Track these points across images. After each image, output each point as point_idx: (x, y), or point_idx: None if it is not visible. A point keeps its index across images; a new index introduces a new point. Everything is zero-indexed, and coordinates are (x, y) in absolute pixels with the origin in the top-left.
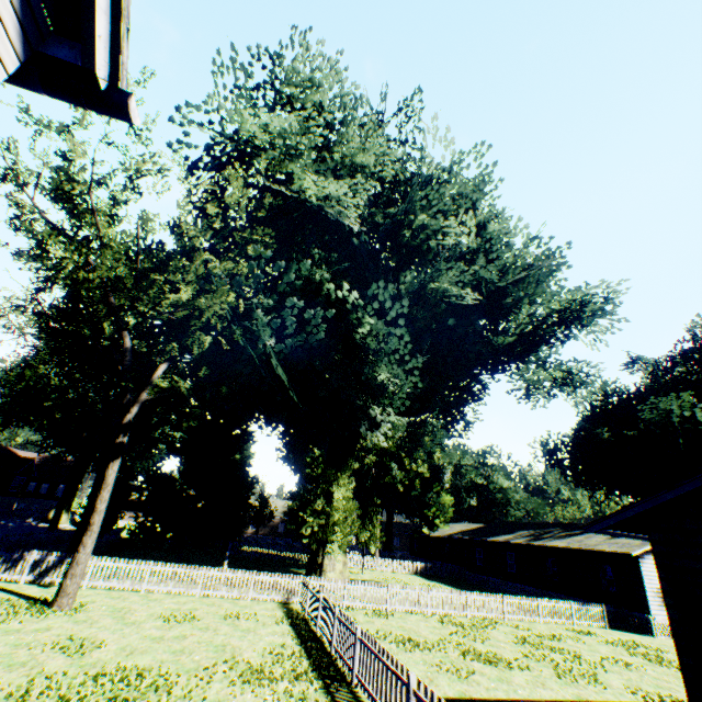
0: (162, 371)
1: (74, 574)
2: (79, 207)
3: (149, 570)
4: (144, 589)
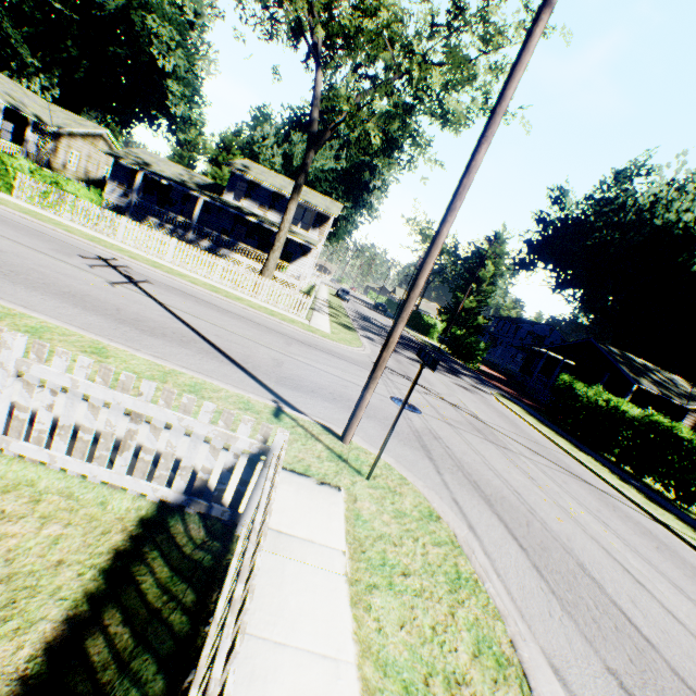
0: None
1: None
2: None
3: None
4: None
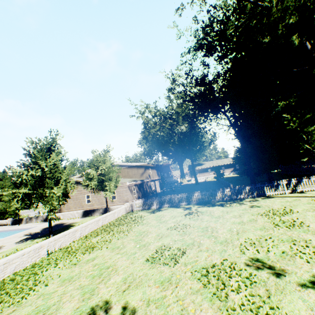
0: None
1: None
2: None
3: None
4: None
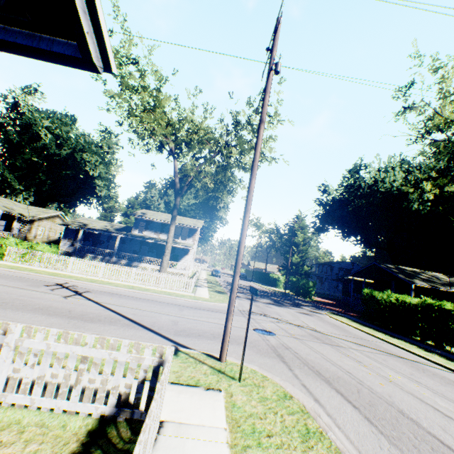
0: None
1: None
2: None
3: None
4: None
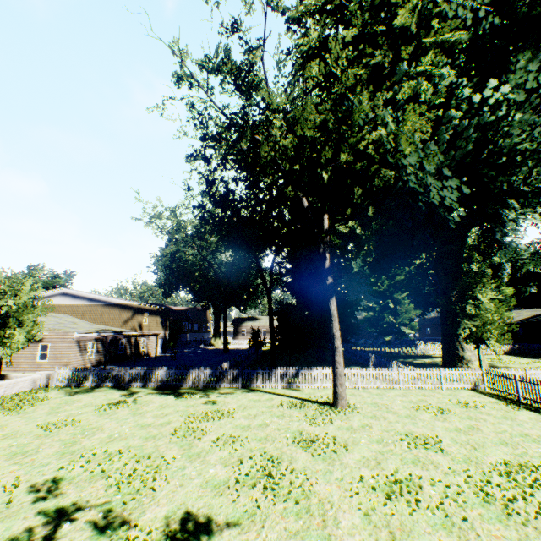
0: (327, 221)
1: (340, 383)
2: (251, 81)
3: (359, 374)
4: (360, 387)
